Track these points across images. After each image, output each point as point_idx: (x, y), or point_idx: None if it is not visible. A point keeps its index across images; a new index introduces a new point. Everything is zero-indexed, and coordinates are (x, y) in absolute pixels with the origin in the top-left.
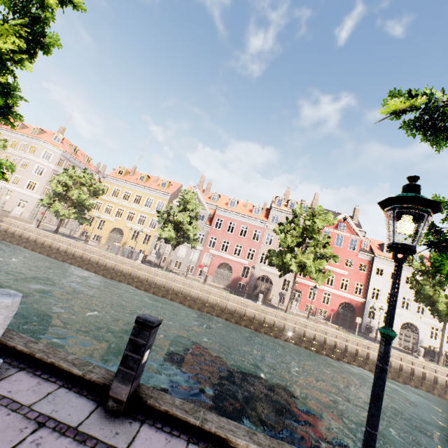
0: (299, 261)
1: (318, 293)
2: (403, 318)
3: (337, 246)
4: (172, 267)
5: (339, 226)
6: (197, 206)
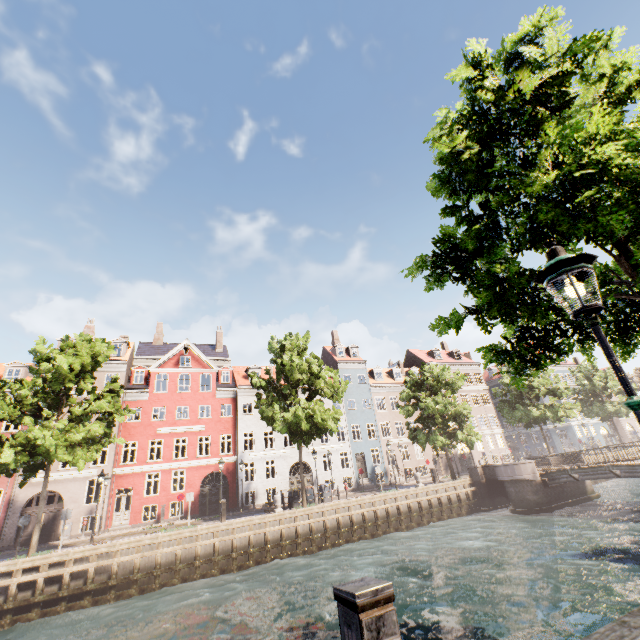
0: (28, 440)
1: (163, 479)
2: (290, 460)
3: (182, 392)
4: None
5: (182, 361)
6: None
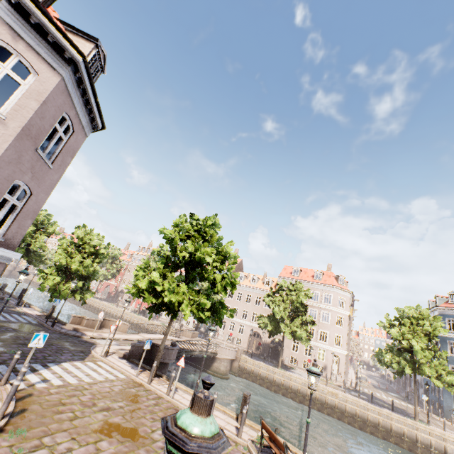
0: None
1: None
2: None
3: None
4: None
5: None
6: None
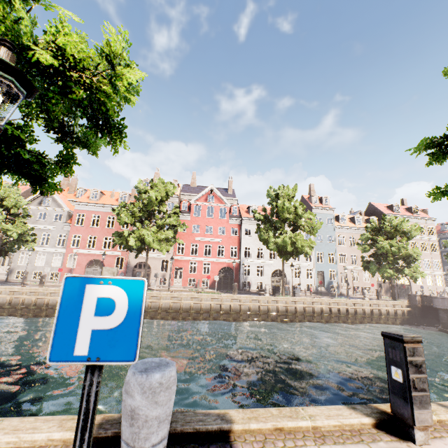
0: (139, 235)
1: (198, 266)
2: (272, 267)
3: (209, 217)
4: (30, 280)
5: (209, 198)
6: (18, 202)
